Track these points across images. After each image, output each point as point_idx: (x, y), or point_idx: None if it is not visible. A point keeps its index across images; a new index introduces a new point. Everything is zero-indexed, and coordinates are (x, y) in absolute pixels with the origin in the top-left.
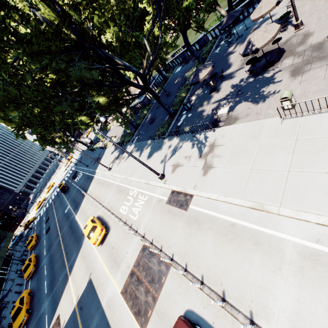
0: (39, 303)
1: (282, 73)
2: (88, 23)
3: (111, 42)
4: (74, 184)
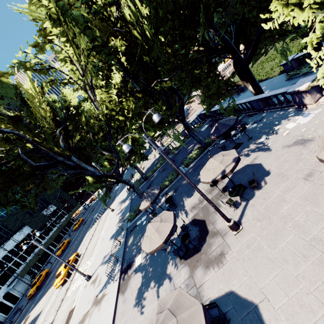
0: (42, 287)
1: (166, 287)
2: (61, 143)
3: (85, 149)
4: (113, 191)
